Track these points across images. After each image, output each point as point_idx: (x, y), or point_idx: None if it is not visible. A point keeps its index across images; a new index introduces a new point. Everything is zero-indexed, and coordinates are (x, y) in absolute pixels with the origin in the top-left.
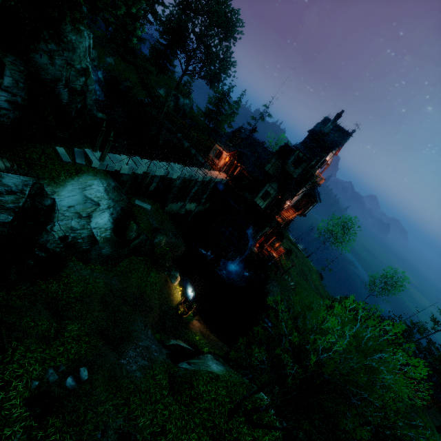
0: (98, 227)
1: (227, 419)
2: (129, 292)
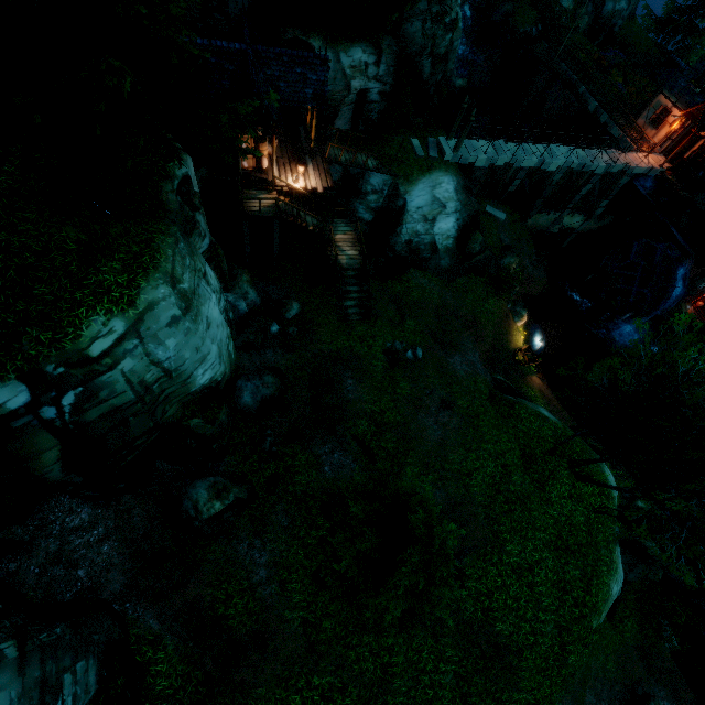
0: (441, 233)
1: (545, 452)
2: (462, 312)
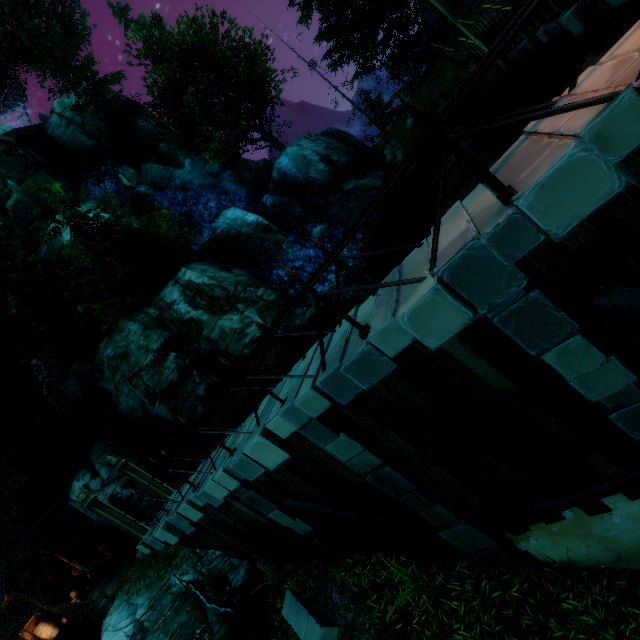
0: None
1: None
2: None
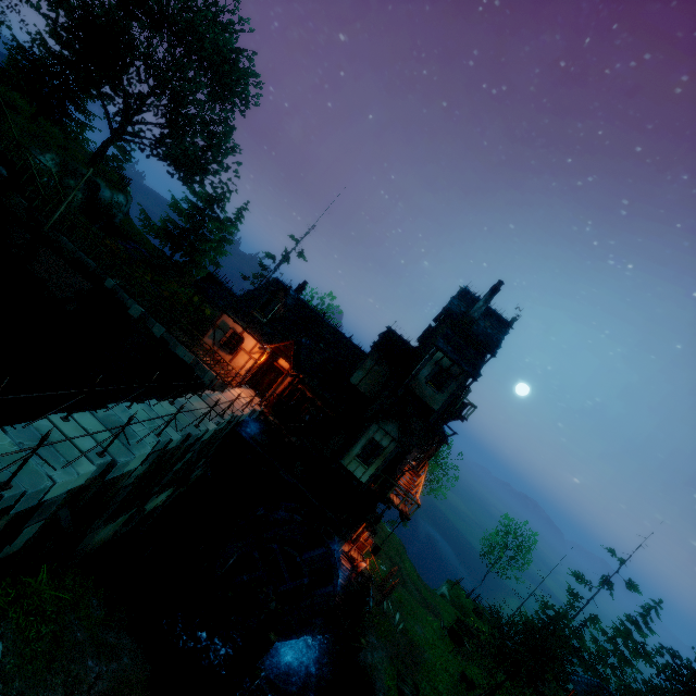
0: None
1: None
2: None
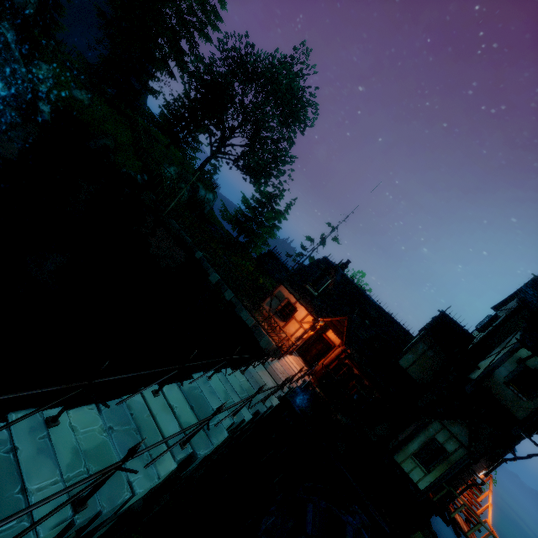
0: None
1: None
2: None
